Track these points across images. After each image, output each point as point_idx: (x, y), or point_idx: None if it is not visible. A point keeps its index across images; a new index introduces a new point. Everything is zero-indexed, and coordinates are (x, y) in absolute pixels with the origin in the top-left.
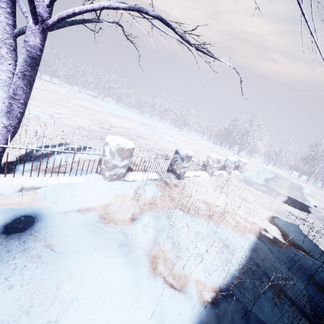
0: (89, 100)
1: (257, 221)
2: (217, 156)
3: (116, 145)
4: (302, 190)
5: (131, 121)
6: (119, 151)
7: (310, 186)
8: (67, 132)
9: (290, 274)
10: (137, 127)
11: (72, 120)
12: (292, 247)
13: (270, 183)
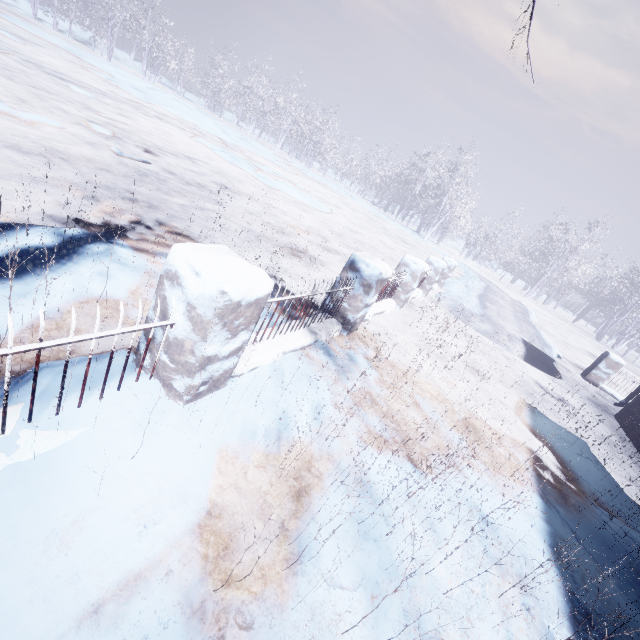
0: (70, 51)
1: (516, 436)
2: (424, 266)
3: (216, 294)
4: (529, 316)
5: (195, 135)
6: (224, 313)
7: (530, 303)
8: (5, 169)
9: (634, 610)
10: (215, 154)
11: (18, 120)
12: (590, 501)
13: (489, 308)
